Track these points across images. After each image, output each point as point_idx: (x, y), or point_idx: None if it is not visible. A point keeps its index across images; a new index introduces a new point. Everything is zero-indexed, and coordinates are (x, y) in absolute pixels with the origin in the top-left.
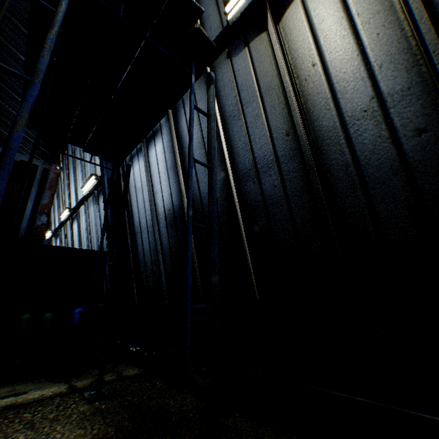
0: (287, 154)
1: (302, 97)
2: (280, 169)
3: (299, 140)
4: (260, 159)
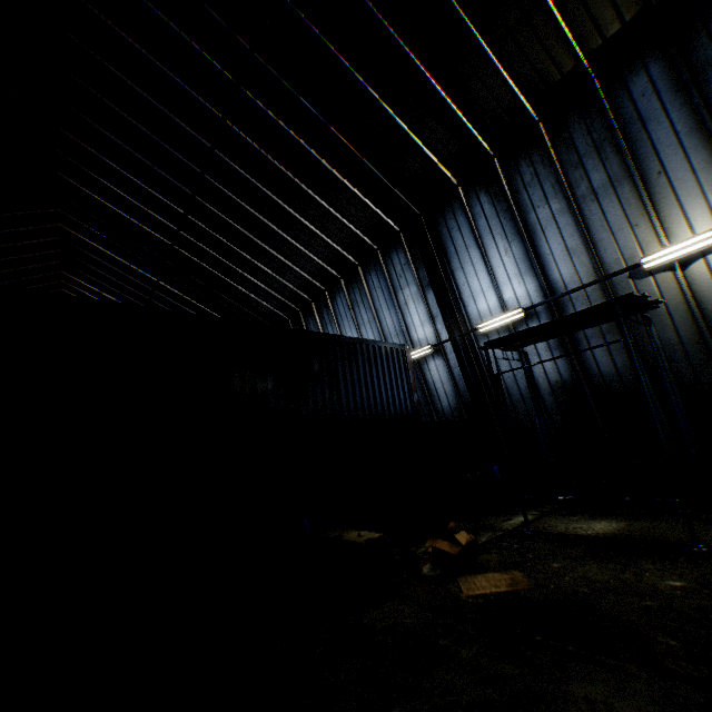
0: (696, 355)
1: (707, 322)
2: (690, 364)
3: (706, 348)
4: (669, 355)
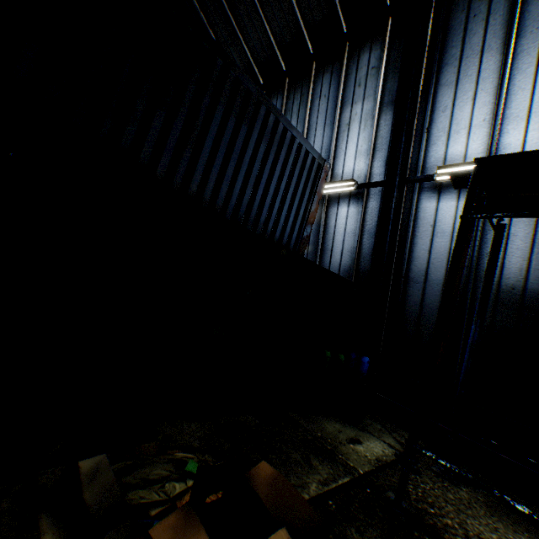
0: None
1: None
2: None
3: None
4: None
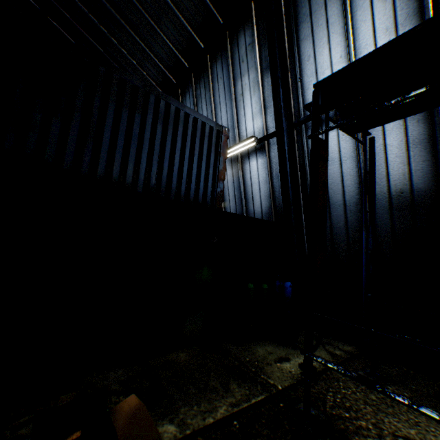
0: None
1: None
2: None
3: None
4: None
